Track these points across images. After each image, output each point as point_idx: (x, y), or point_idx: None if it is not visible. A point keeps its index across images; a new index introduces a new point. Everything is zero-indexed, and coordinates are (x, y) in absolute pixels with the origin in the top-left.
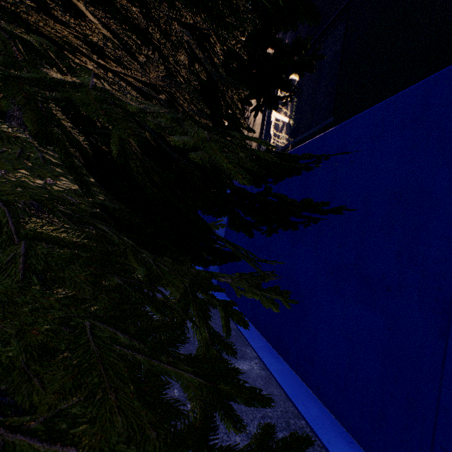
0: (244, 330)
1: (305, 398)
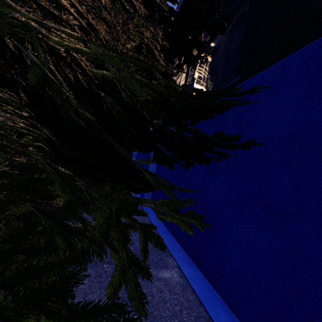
0: (168, 243)
1: (215, 304)
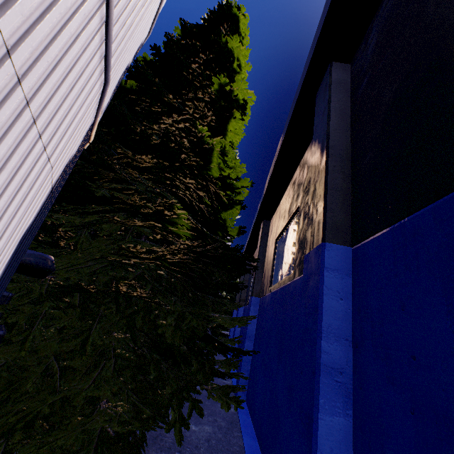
0: (248, 448)
1: None
